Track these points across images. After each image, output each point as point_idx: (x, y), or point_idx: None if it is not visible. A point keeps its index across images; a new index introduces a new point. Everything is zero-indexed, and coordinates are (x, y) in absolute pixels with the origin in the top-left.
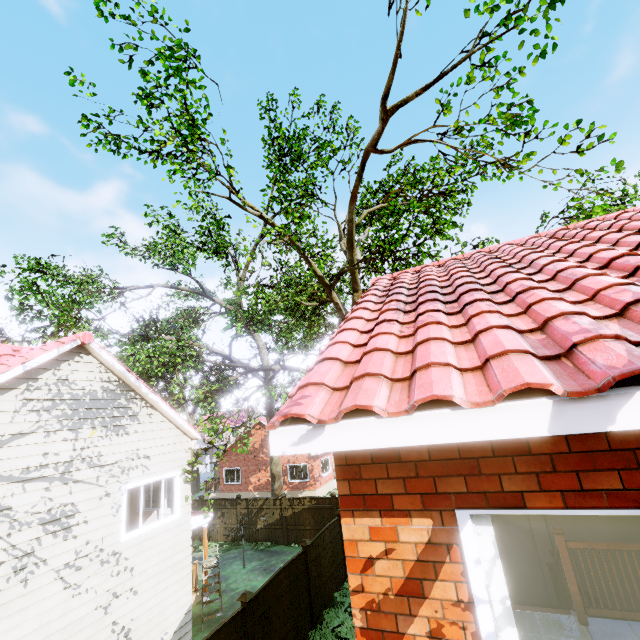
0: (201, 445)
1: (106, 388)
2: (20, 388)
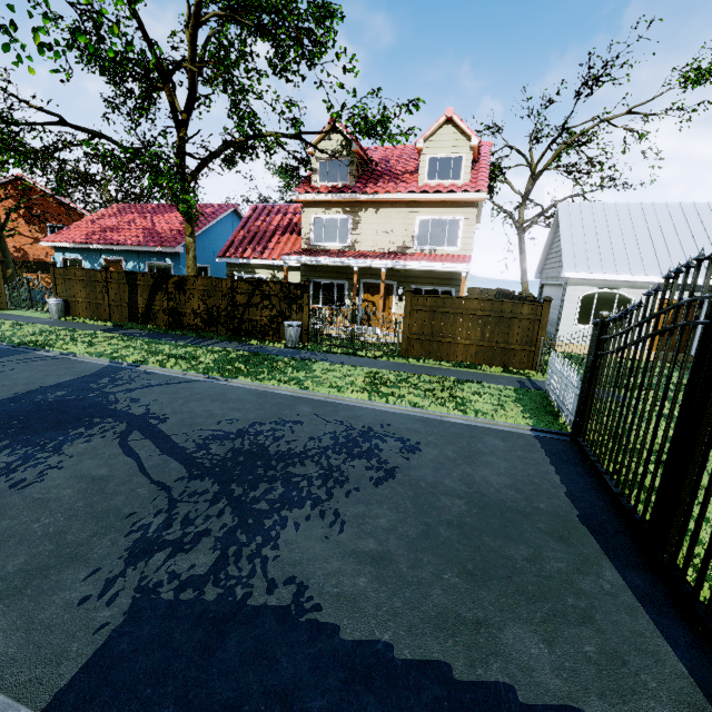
0: None
1: None
2: None
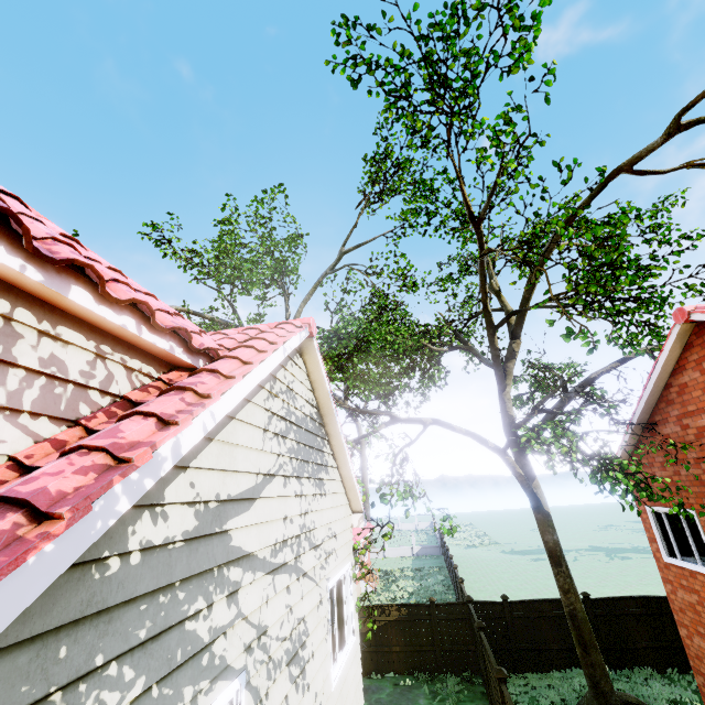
0: (364, 522)
1: (311, 415)
2: (266, 388)
